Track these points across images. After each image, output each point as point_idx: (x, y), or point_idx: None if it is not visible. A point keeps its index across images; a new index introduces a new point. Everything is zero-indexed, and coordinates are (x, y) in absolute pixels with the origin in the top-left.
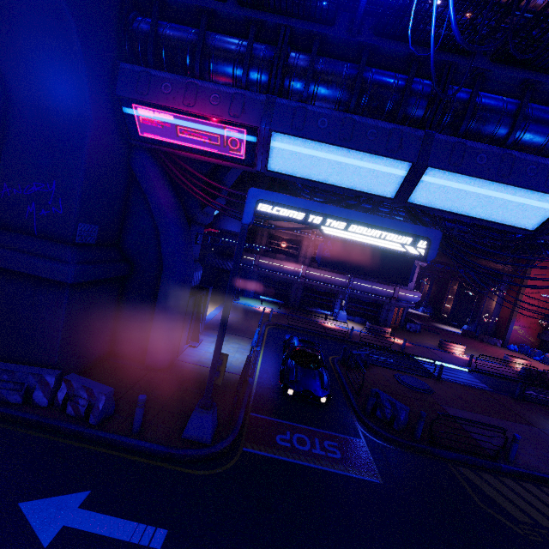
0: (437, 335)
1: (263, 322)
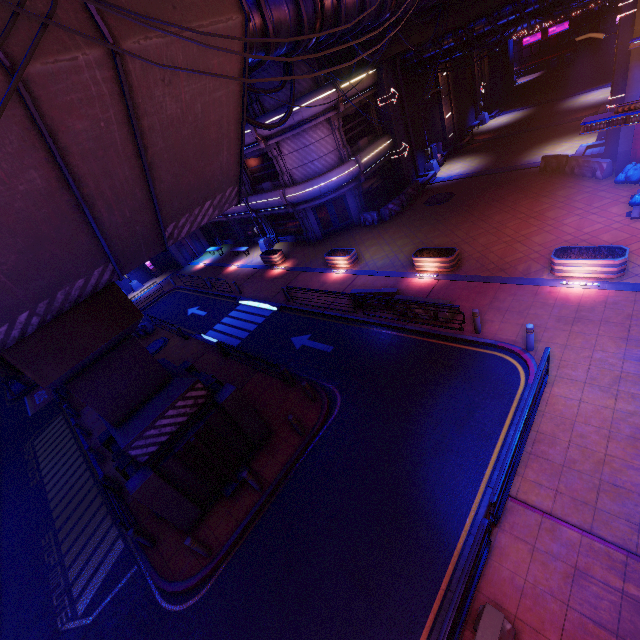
0: (421, 213)
1: (168, 289)
